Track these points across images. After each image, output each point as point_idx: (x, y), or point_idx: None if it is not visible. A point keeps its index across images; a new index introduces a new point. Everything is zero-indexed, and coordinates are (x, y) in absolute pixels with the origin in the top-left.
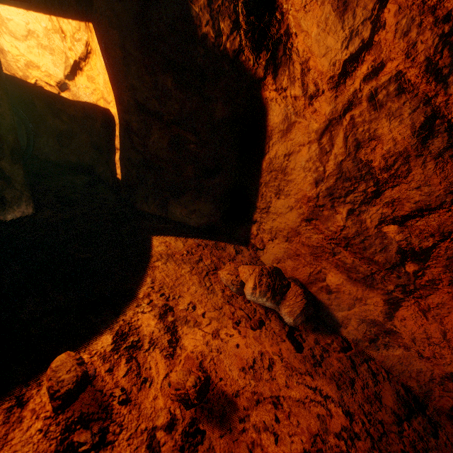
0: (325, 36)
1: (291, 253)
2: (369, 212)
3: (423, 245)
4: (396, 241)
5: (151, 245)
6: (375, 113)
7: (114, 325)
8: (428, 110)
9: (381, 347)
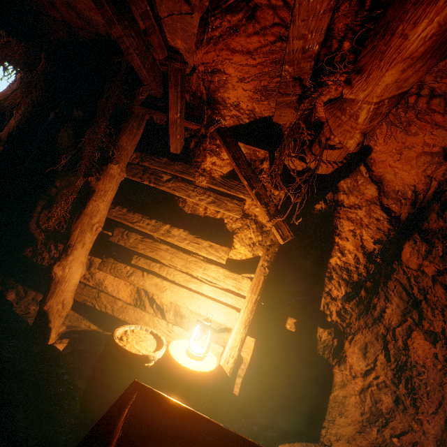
0: (359, 361)
1: None
2: (385, 431)
3: None
4: (398, 446)
5: None
6: (379, 391)
7: None
8: (395, 395)
9: None
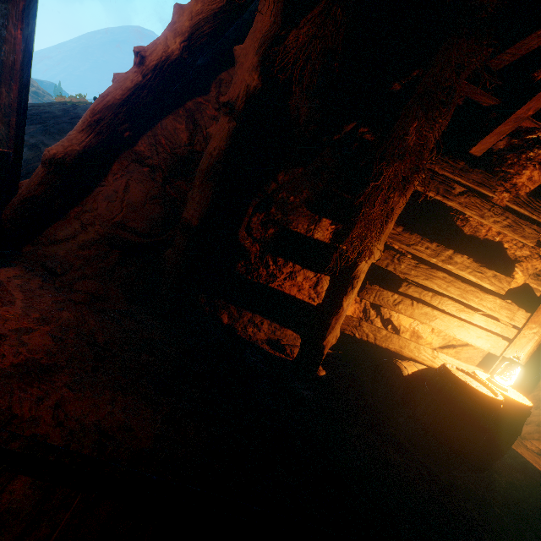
0: None
1: (539, 431)
2: None
3: None
4: None
5: None
6: None
7: None
8: None
9: None
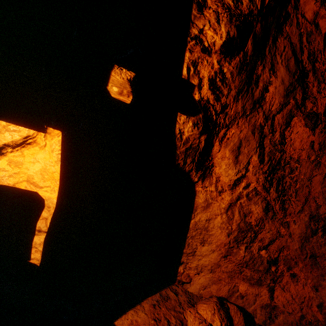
0: (228, 169)
1: (215, 280)
2: (254, 246)
3: (275, 256)
4: (266, 257)
5: None
6: (249, 202)
7: None
8: (266, 202)
9: (274, 318)
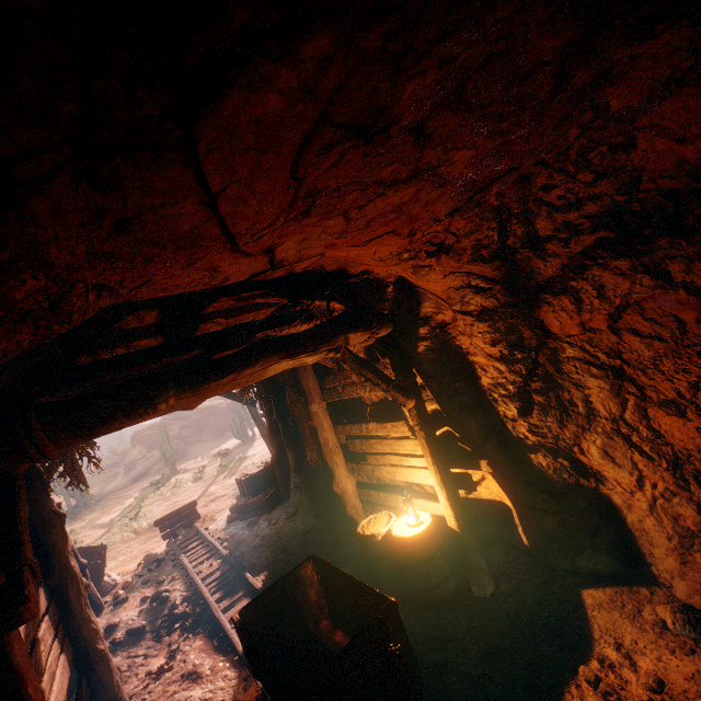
0: (618, 472)
1: (692, 589)
2: None
3: None
4: None
5: (581, 599)
6: (670, 503)
7: (593, 655)
8: (694, 503)
9: None
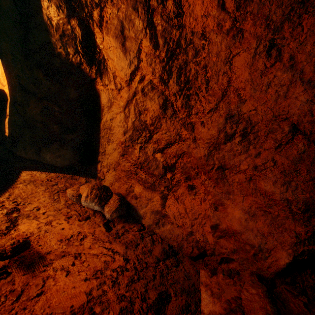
0: (120, 62)
1: (117, 177)
2: (149, 147)
3: (172, 162)
4: (161, 162)
5: (19, 176)
6: (145, 98)
7: None
8: (164, 97)
9: (161, 226)
